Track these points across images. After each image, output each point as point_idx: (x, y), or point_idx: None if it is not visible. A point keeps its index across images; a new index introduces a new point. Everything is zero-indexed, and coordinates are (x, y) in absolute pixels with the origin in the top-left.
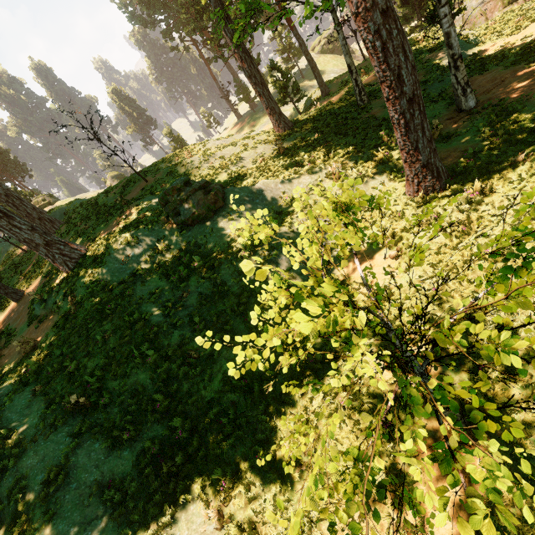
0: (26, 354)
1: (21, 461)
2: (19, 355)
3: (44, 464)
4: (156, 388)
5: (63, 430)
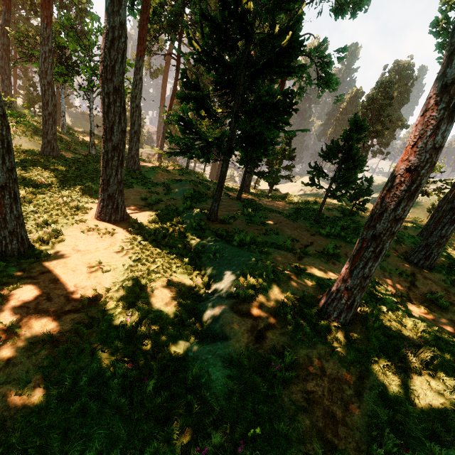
0: None
1: None
2: None
3: None
4: None
5: None
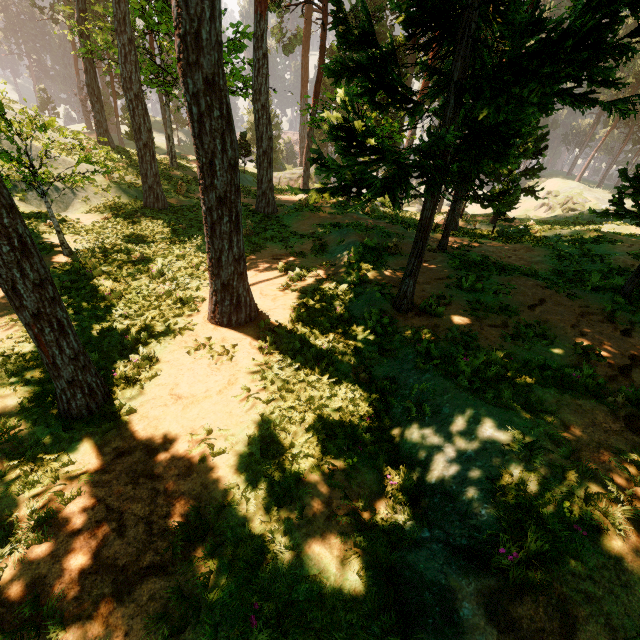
0: None
1: None
2: None
3: None
4: None
5: None
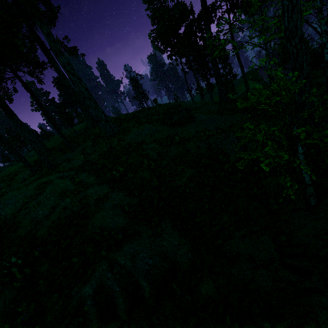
0: (83, 163)
1: (86, 190)
2: (79, 164)
3: (97, 193)
4: (152, 179)
5: (105, 185)
